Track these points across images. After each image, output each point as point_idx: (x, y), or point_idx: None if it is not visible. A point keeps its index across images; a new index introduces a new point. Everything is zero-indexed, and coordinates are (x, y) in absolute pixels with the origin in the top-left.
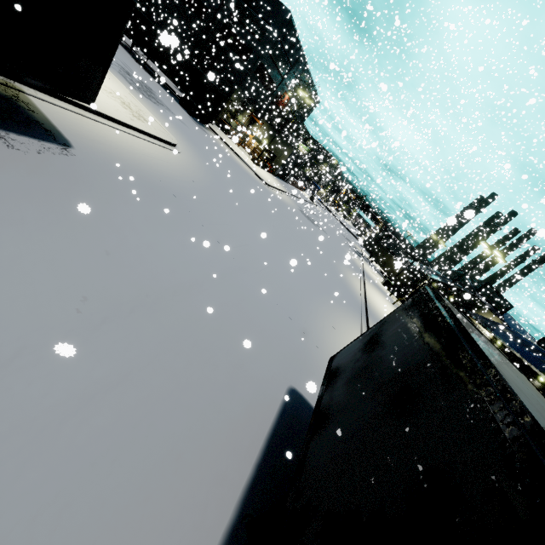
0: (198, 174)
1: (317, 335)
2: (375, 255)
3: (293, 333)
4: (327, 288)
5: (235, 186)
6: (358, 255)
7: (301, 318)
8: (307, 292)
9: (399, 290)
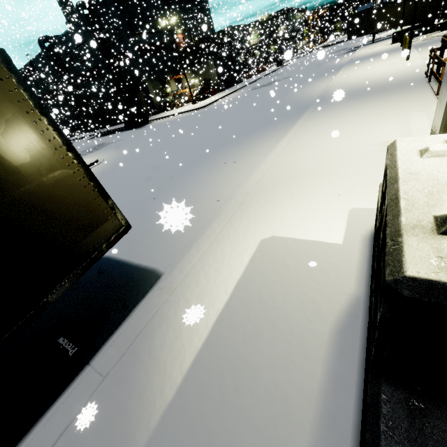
0: (111, 163)
1: (183, 188)
2: (368, 29)
3: (142, 209)
4: (244, 131)
5: (154, 141)
6: (352, 51)
7: (167, 188)
8: (200, 158)
9: (445, 18)
